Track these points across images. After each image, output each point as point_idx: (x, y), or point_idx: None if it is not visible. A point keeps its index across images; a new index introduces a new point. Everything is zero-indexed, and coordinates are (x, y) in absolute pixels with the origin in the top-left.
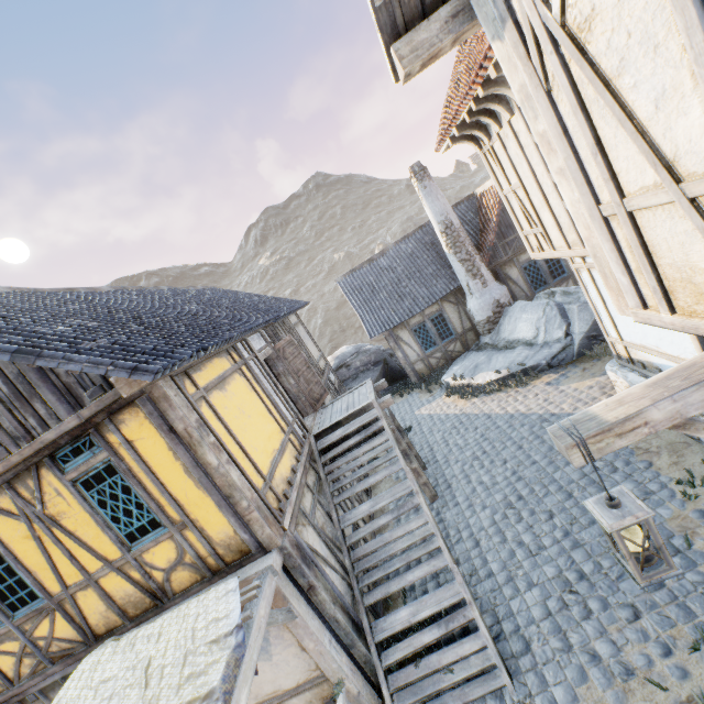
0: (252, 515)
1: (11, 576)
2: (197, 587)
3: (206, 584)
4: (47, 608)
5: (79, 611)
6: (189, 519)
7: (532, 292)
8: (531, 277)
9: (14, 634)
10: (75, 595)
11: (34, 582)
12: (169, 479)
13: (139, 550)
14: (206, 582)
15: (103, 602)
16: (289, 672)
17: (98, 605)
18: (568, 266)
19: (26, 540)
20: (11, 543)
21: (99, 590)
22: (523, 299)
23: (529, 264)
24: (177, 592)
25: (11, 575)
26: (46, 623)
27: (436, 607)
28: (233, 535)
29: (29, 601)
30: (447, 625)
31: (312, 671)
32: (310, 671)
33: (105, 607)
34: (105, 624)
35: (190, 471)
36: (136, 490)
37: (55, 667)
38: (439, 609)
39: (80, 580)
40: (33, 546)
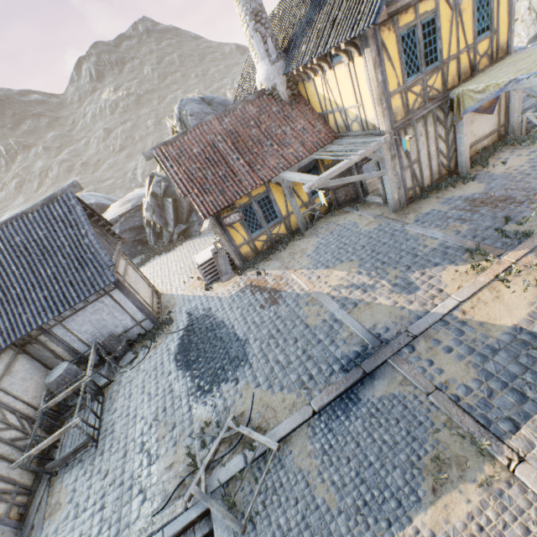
0: (512, 35)
1: (433, 44)
2: (487, 68)
3: (490, 67)
4: (438, 68)
5: (448, 72)
6: (498, 29)
7: None
8: None
9: (421, 82)
10: (449, 63)
11: (441, 49)
12: (501, 3)
13: (478, 41)
14: (490, 66)
15: (456, 70)
16: (489, 125)
17: (453, 71)
18: None
19: (447, 23)
20: (441, 23)
21: (459, 61)
22: None
23: None
24: (478, 71)
25: (433, 44)
26: (434, 78)
27: (530, 104)
28: (505, 43)
29: (433, 62)
30: (535, 108)
31: (495, 126)
32: (494, 126)
33: (455, 73)
34: (451, 83)
35: (509, 1)
36: (490, 6)
37: (429, 104)
38: (531, 104)
39: (454, 54)
40: (447, 27)
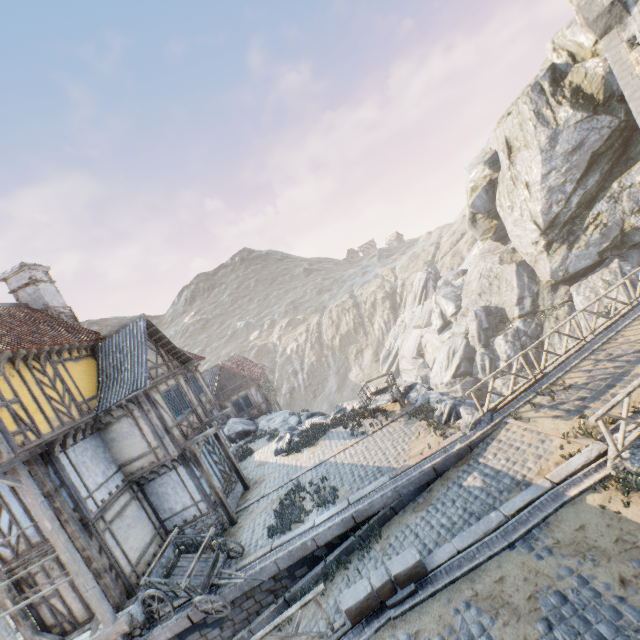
0: None
1: None
2: None
3: None
4: None
5: None
6: None
7: (238, 414)
8: (238, 407)
9: None
10: None
11: None
12: None
13: None
14: None
15: None
16: None
17: None
18: (254, 403)
19: None
20: None
21: None
22: (234, 417)
23: (236, 401)
24: None
25: None
26: None
27: None
28: None
29: None
30: None
31: None
32: None
33: None
34: None
35: None
36: None
37: None
38: None
39: None
40: None
